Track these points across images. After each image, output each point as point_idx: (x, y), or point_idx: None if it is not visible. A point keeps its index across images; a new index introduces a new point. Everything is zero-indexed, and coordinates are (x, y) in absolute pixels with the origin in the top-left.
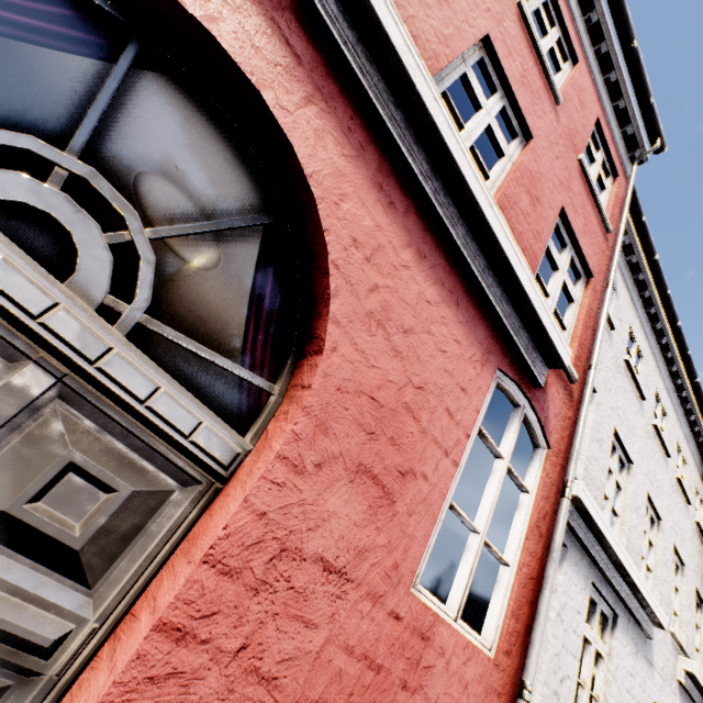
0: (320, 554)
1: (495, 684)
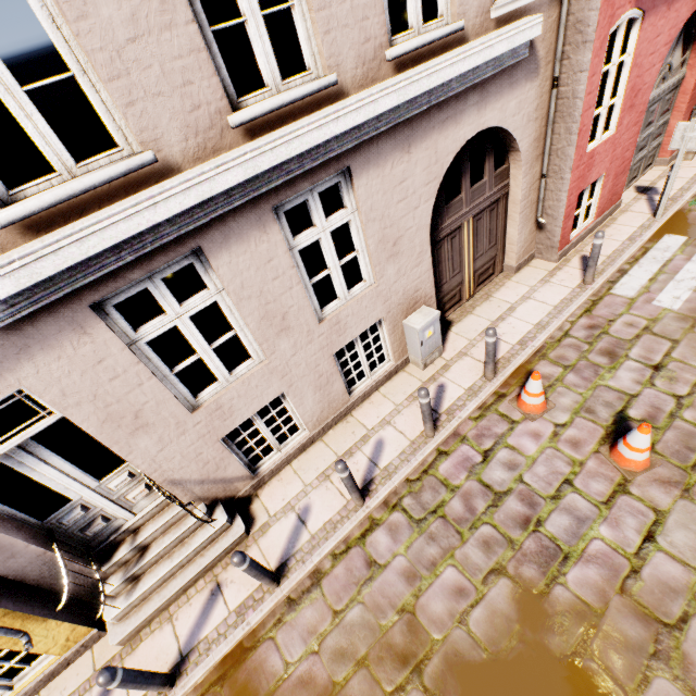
0: None
1: None
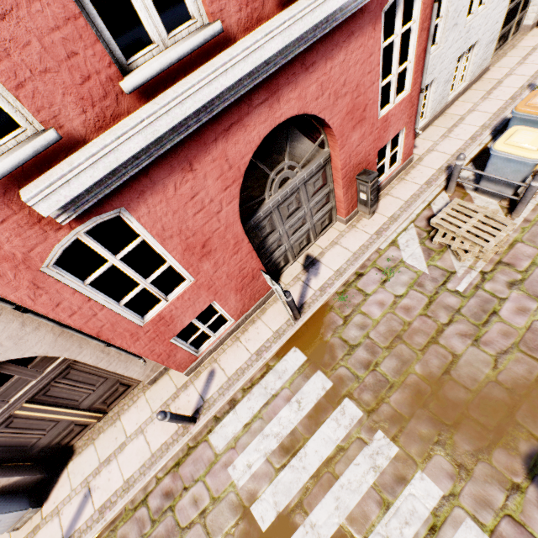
0: (356, 147)
1: (412, 96)
